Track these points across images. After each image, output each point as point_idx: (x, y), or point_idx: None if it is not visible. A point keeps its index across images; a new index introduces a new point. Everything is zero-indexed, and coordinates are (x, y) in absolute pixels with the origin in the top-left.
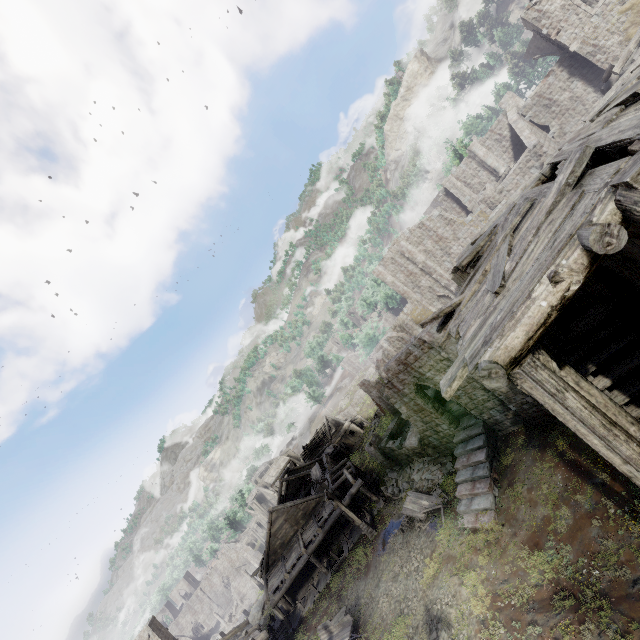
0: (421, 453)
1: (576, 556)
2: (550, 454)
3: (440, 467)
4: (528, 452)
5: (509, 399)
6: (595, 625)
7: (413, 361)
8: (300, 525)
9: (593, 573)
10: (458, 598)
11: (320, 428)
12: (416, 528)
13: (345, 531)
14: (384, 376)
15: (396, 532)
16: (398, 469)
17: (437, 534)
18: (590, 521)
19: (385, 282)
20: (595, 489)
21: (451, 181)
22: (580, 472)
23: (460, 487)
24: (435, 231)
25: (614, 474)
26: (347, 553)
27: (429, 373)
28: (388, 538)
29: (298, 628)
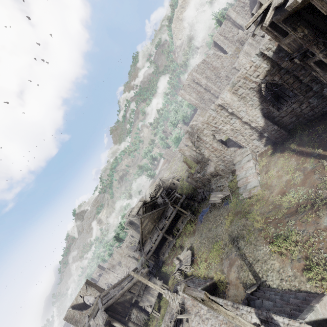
0: (215, 175)
1: (307, 190)
2: (287, 152)
3: (226, 179)
4: (274, 156)
5: (264, 130)
6: (324, 210)
7: (211, 120)
8: (156, 222)
9: (318, 192)
10: (246, 226)
11: (157, 184)
12: (217, 207)
13: (179, 221)
14: (190, 145)
15: (206, 213)
16: (203, 187)
17: (229, 206)
18: (313, 173)
19: (185, 99)
20: (314, 159)
21: (217, 36)
22: (305, 154)
23: (239, 182)
24: (211, 64)
25: (325, 148)
26: (182, 229)
27: (220, 126)
28: (202, 217)
29: (162, 266)
